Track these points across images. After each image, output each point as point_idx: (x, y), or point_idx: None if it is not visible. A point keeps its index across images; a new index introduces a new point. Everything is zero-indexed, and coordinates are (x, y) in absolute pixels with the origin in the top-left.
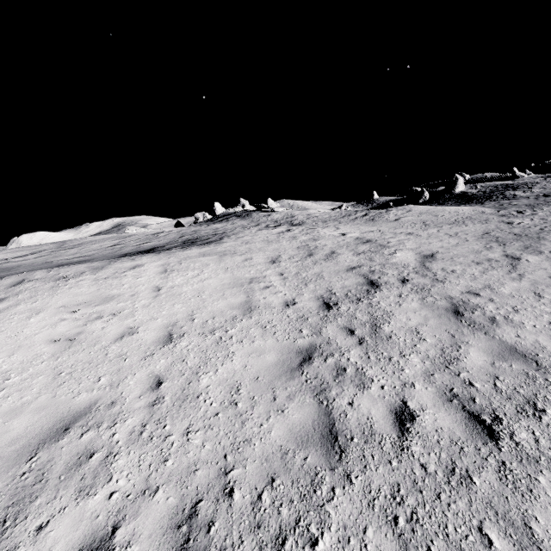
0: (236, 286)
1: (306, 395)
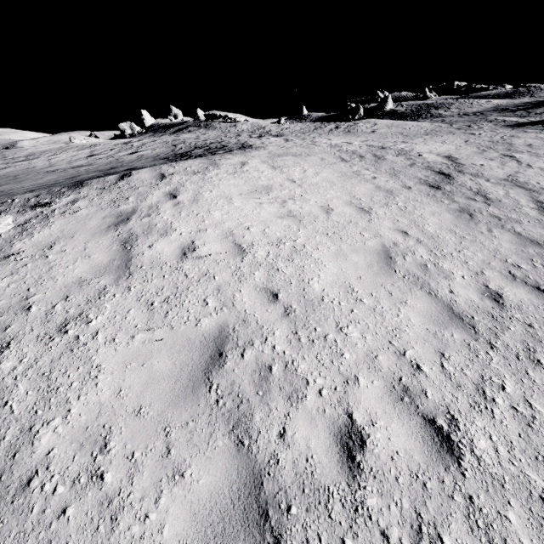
0: (351, 177)
1: (497, 229)
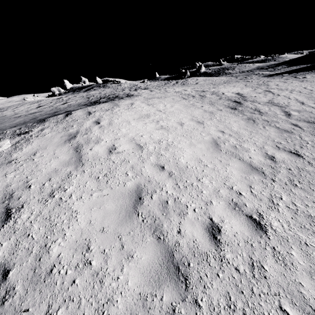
0: (190, 107)
1: (267, 126)
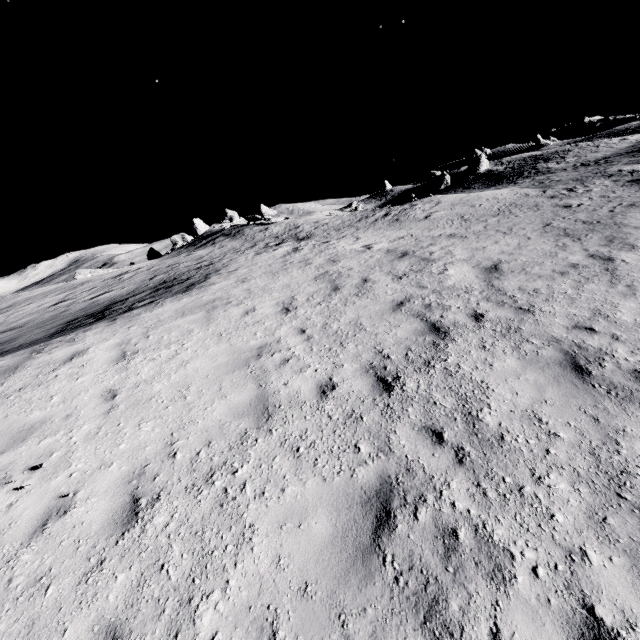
0: (238, 367)
1: (407, 625)
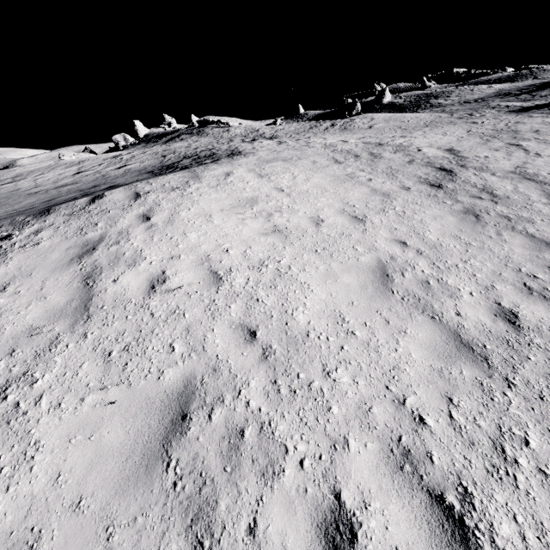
0: (344, 181)
1: (507, 232)
